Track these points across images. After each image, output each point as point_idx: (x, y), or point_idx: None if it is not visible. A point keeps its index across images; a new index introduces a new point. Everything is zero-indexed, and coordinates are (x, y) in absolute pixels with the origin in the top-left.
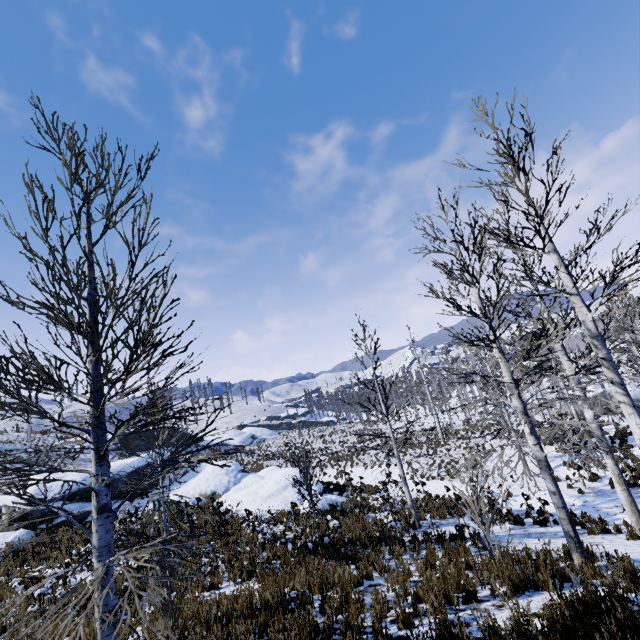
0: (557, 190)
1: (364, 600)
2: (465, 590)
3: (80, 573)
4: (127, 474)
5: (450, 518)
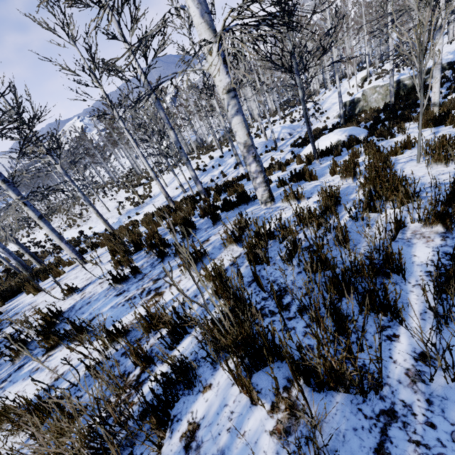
0: None
1: None
2: None
3: None
4: None
5: (49, 257)
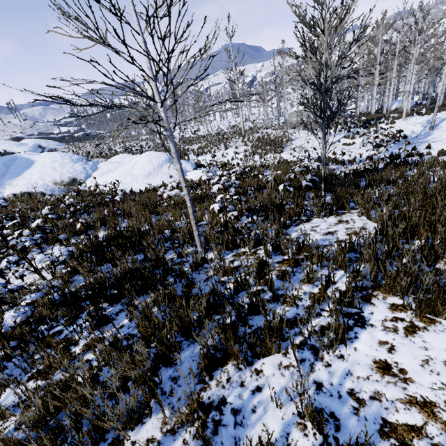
0: None
1: None
2: None
3: None
4: None
5: None
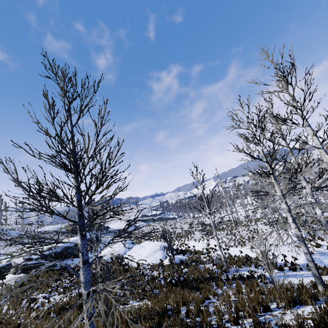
0: (310, 94)
1: (209, 310)
2: (263, 305)
3: (54, 296)
4: (74, 245)
5: (243, 267)
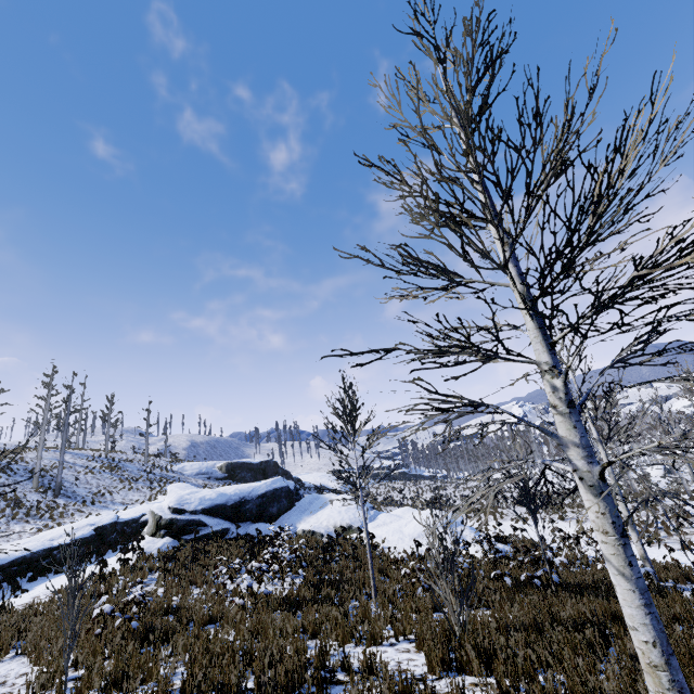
0: None
1: None
2: None
3: None
4: (257, 497)
5: (691, 584)
